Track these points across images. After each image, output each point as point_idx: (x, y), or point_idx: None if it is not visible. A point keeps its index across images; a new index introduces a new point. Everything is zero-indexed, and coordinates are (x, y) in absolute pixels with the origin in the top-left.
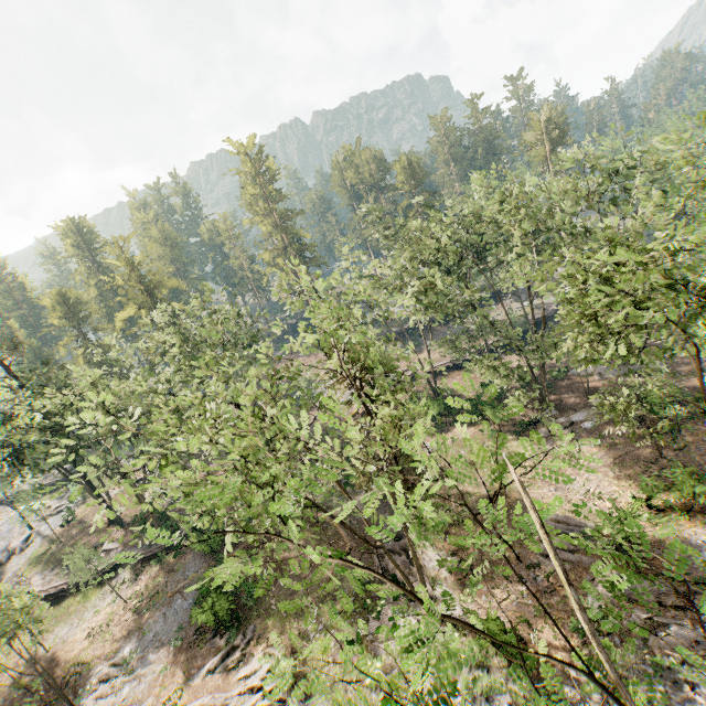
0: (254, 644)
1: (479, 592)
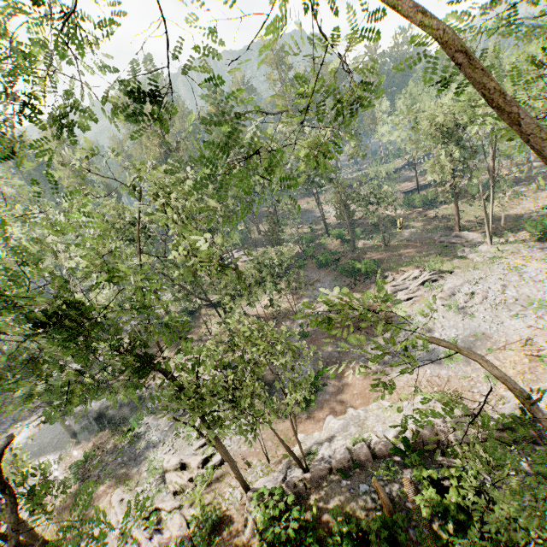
0: (395, 275)
1: (507, 236)
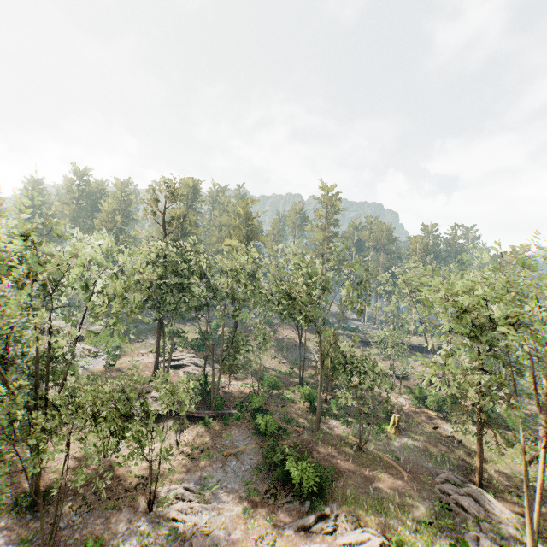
0: (342, 520)
1: None
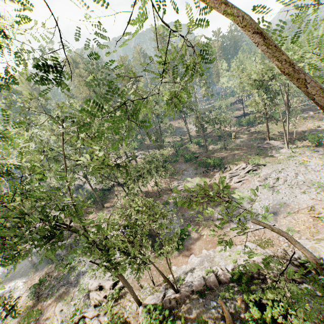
0: (231, 166)
1: (297, 143)
